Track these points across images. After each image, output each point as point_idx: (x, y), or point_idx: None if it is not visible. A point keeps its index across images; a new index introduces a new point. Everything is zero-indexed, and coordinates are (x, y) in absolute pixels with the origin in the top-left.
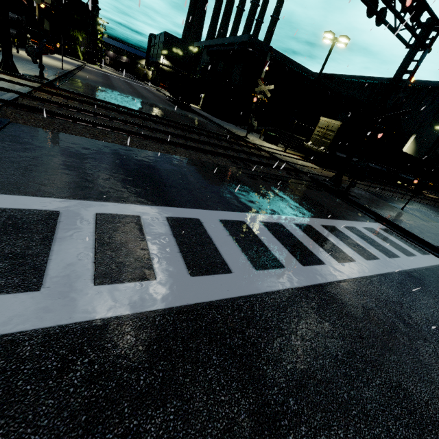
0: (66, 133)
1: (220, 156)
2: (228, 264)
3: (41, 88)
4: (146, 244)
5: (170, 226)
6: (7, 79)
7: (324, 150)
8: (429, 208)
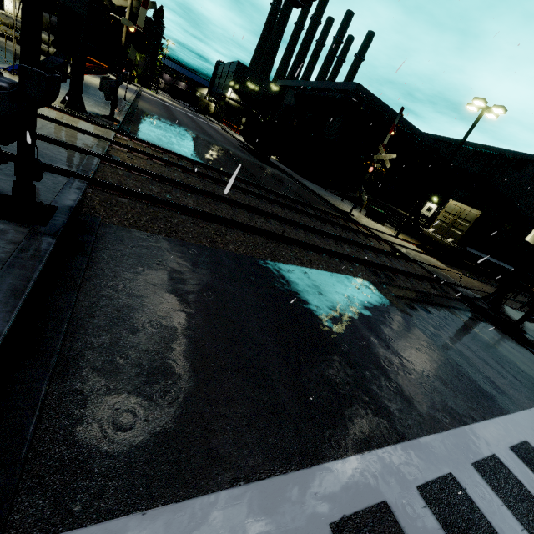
0: (177, 238)
1: (356, 262)
2: None
3: (114, 136)
4: None
5: (445, 531)
6: (77, 128)
7: (453, 244)
8: None
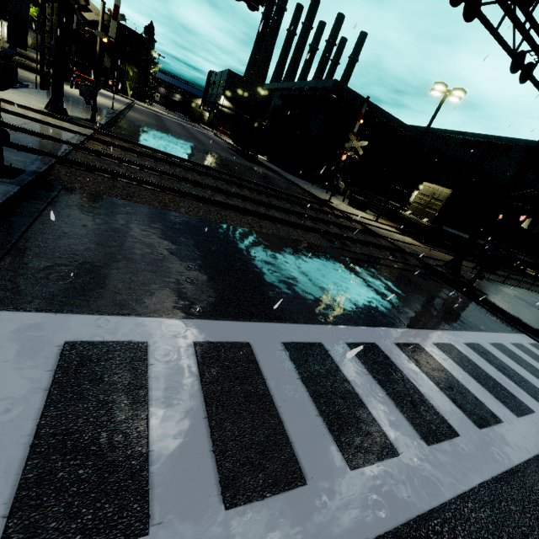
0: (132, 201)
1: (312, 231)
2: (387, 435)
3: (93, 135)
4: (272, 402)
5: (292, 361)
6: (56, 125)
7: (428, 223)
8: None
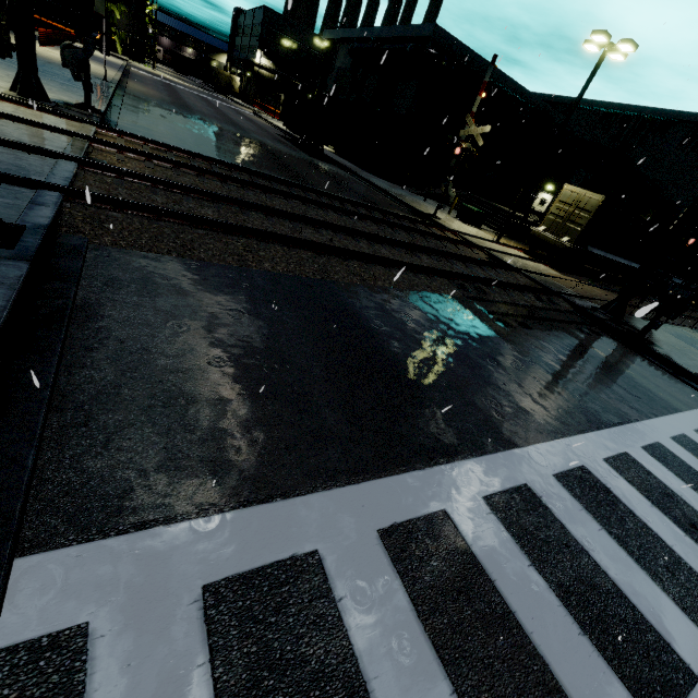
0: (193, 258)
1: (437, 274)
2: (670, 644)
3: (96, 133)
4: (519, 626)
5: (509, 533)
6: (39, 123)
7: (569, 244)
8: None
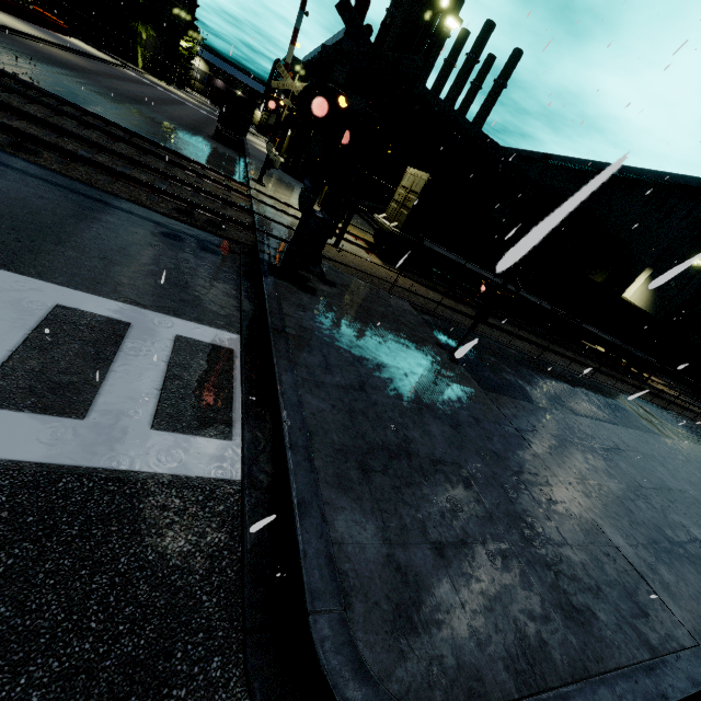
0: None
1: None
2: None
3: None
4: None
5: None
6: None
7: (392, 227)
8: (603, 392)
